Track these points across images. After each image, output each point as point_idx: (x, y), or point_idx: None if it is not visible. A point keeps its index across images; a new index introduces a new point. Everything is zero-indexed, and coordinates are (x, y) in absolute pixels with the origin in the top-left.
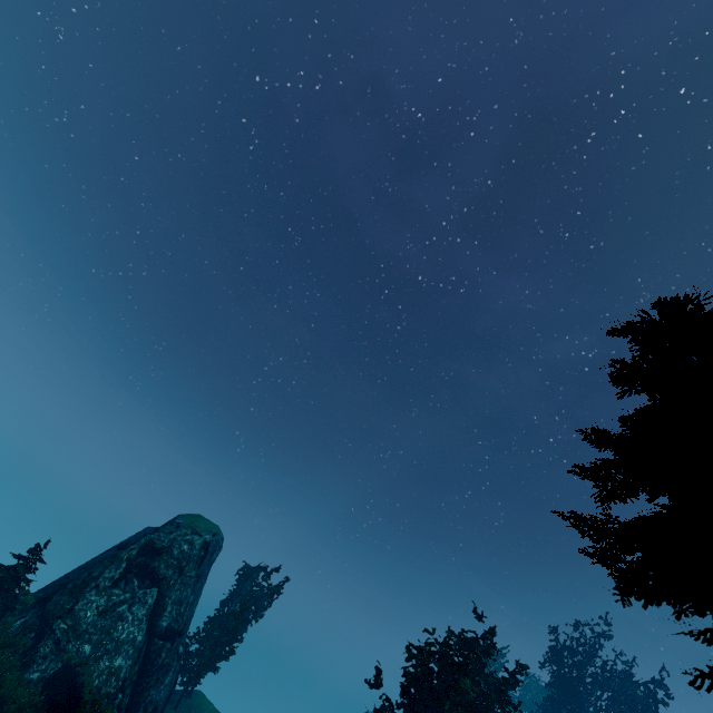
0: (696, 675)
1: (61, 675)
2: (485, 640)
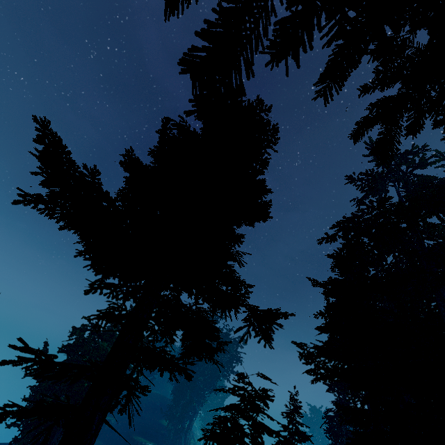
0: (99, 318)
1: None
2: None
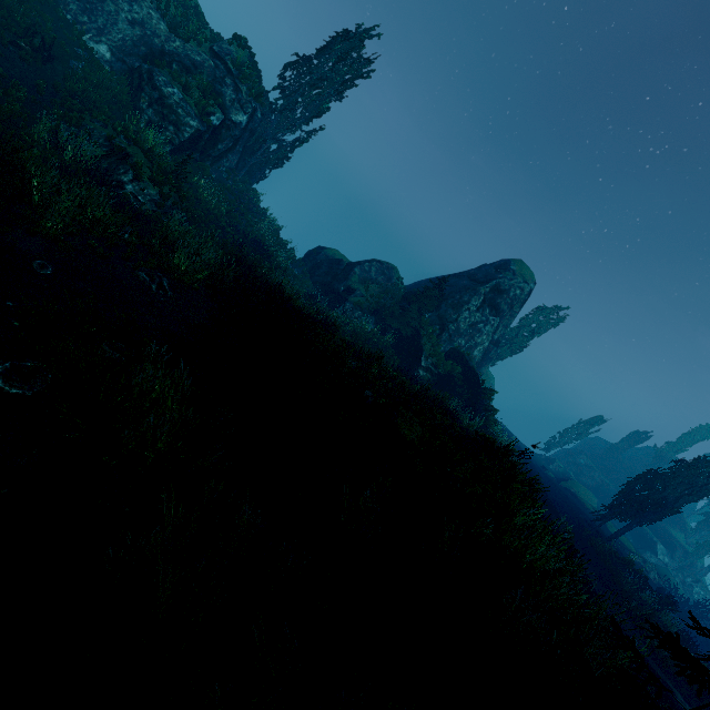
0: None
1: (456, 355)
2: None
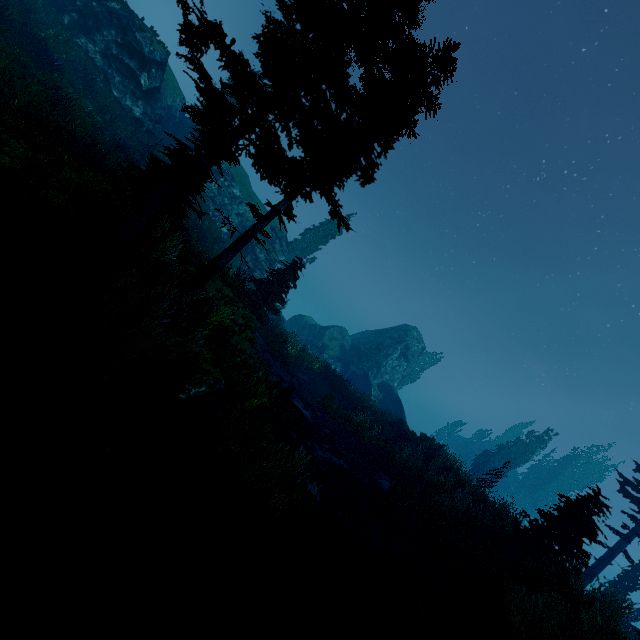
0: (623, 511)
1: (386, 386)
2: (543, 440)
